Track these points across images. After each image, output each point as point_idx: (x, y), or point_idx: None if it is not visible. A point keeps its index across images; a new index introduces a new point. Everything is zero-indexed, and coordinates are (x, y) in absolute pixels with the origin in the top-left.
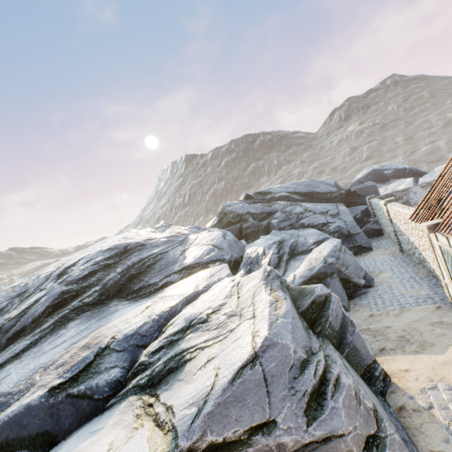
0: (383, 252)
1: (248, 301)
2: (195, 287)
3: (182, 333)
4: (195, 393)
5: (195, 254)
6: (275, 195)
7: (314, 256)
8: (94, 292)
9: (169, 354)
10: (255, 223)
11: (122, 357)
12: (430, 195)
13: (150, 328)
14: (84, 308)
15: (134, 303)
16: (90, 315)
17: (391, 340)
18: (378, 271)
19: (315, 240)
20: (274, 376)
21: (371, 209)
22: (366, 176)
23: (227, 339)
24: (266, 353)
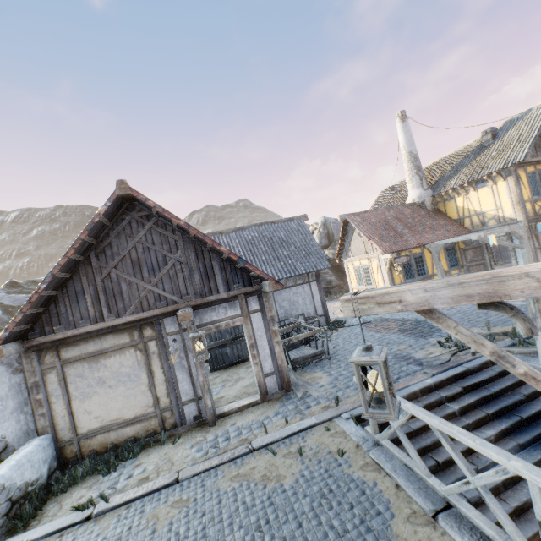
0: None
1: None
2: None
3: None
4: None
5: None
6: None
7: None
8: None
9: None
10: (5, 318)
11: None
12: None
13: None
14: None
15: None
16: None
17: None
18: None
19: None
20: None
21: None
22: None
23: None
24: None
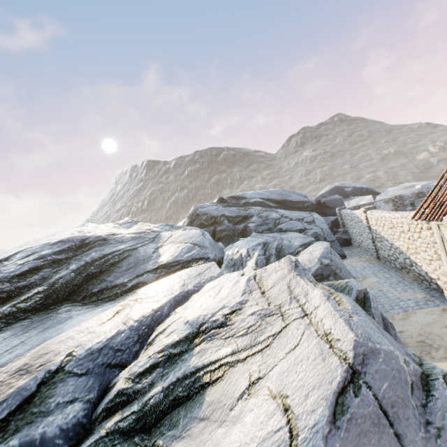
0: (359, 259)
1: (283, 295)
2: (183, 286)
3: (187, 343)
4: (255, 446)
5: (171, 252)
6: (249, 201)
7: (306, 258)
8: (36, 294)
9: (170, 376)
10: (230, 226)
11: (85, 385)
12: (436, 194)
13: (126, 339)
14: (18, 315)
15: (95, 308)
16: (28, 324)
17: (412, 346)
18: (362, 276)
19: (301, 243)
20: (395, 405)
21: (341, 219)
22: (329, 192)
23: (272, 348)
24: (368, 366)
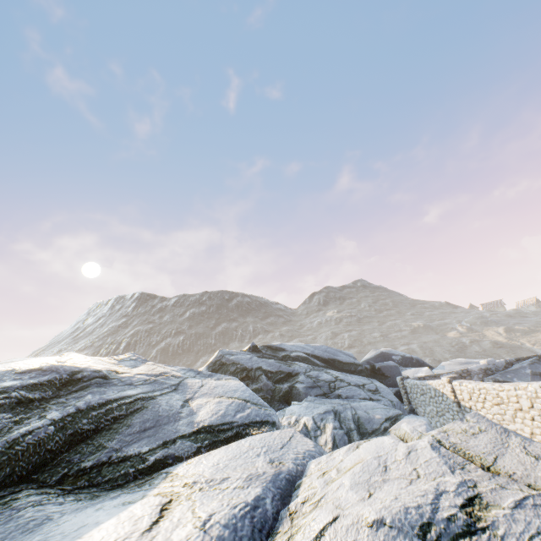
0: None
1: None
2: (272, 462)
3: None
4: None
5: (212, 408)
6: (290, 354)
7: None
8: None
9: None
10: (270, 385)
11: None
12: None
13: None
14: None
15: (93, 500)
16: None
17: None
18: None
19: (384, 415)
20: None
21: (405, 392)
22: (375, 358)
23: None
24: None
